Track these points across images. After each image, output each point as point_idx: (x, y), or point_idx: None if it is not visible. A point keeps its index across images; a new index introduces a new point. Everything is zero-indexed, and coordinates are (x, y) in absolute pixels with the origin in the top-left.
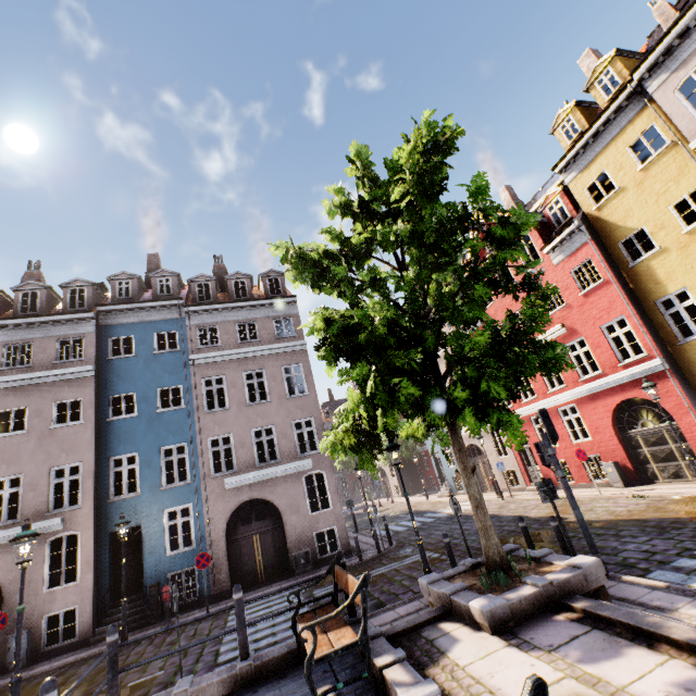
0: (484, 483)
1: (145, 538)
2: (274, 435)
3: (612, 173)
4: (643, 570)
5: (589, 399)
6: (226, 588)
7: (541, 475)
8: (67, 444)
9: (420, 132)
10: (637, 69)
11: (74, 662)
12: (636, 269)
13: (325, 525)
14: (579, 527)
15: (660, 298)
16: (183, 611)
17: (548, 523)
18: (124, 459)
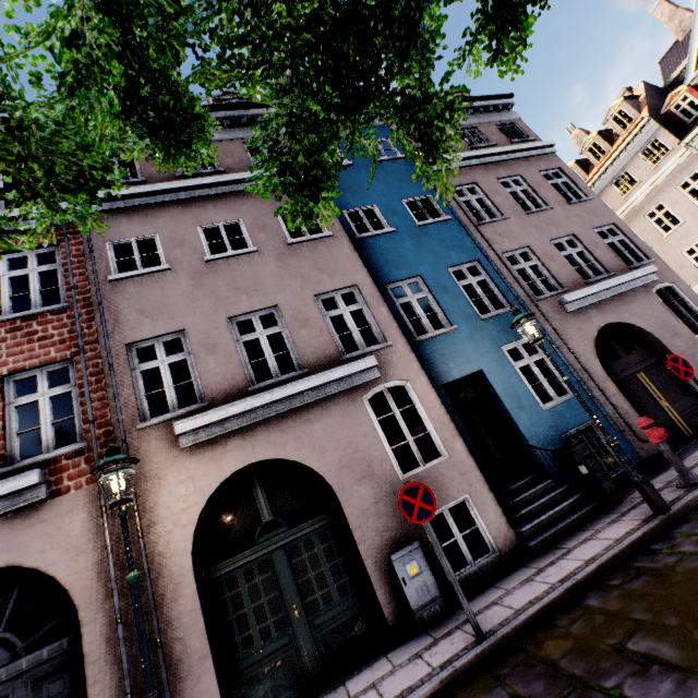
0: None
1: (497, 388)
2: (580, 247)
3: None
4: None
5: None
6: (657, 448)
7: None
8: (323, 263)
9: None
10: None
11: (611, 561)
12: None
13: None
14: None
15: None
16: (624, 488)
17: None
18: (403, 287)
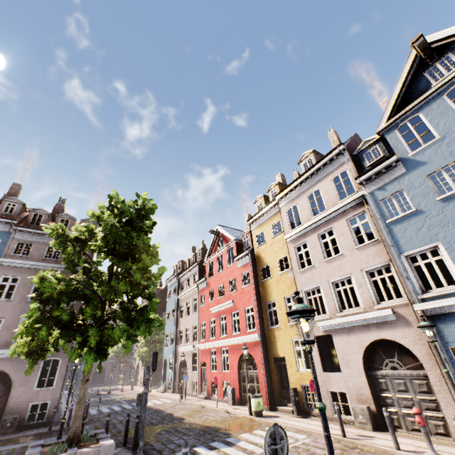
0: (183, 387)
1: None
2: None
3: (265, 234)
4: (161, 454)
5: (233, 347)
6: None
7: (207, 388)
8: None
9: (133, 202)
10: (277, 195)
11: None
12: (263, 283)
13: (42, 399)
14: (179, 426)
15: (268, 302)
16: None
17: (173, 421)
18: None
